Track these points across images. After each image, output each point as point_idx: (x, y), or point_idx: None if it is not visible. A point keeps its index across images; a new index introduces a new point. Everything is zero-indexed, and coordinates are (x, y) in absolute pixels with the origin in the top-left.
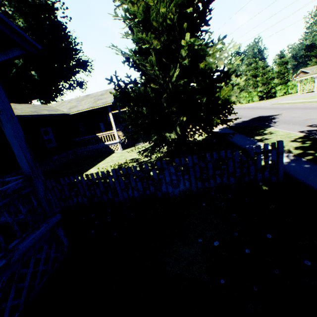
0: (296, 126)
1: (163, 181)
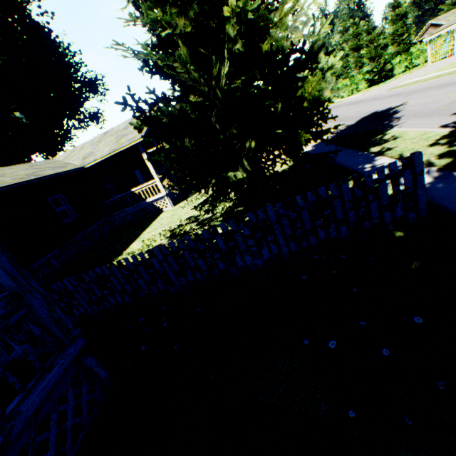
0: (434, 118)
1: (235, 250)
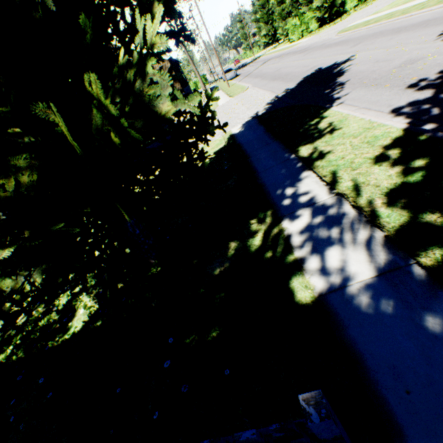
0: (384, 92)
1: None
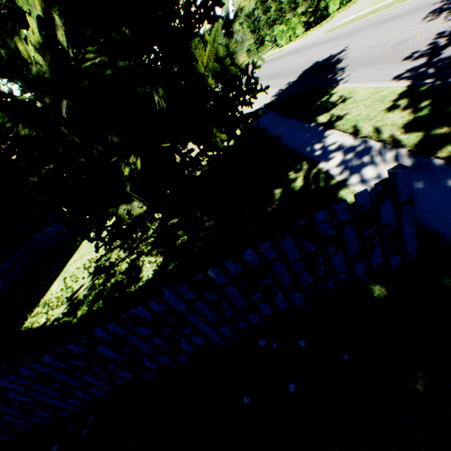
0: (383, 67)
1: (138, 355)
